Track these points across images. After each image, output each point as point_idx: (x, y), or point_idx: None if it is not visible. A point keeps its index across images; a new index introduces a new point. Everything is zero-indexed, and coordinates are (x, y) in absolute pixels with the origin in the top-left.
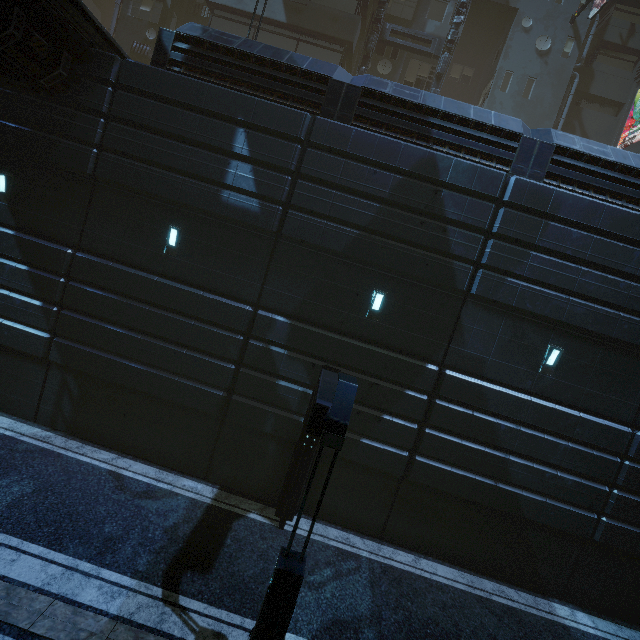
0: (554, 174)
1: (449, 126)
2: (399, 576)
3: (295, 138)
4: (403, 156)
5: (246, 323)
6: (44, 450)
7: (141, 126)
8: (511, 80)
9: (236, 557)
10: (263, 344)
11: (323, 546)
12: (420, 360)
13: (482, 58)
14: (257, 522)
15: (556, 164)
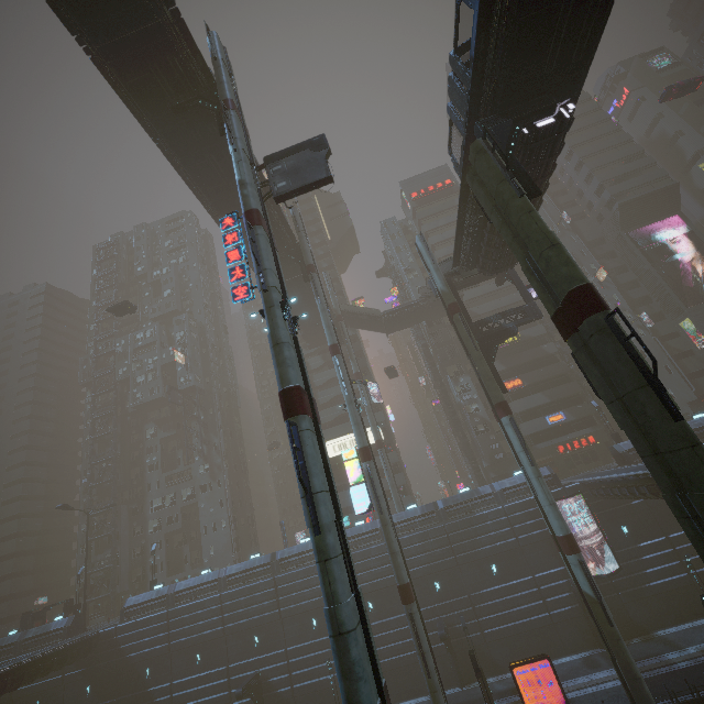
0: None
1: None
2: None
3: None
4: None
5: None
6: None
7: None
8: None
9: None
10: None
11: None
12: None
13: None
14: None
15: None
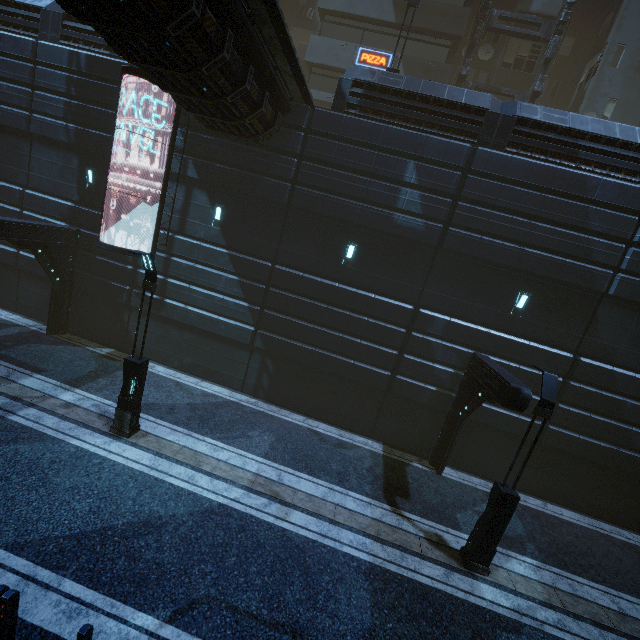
0: None
1: (596, 147)
2: (536, 513)
3: (457, 167)
4: (554, 178)
5: (409, 319)
6: (261, 412)
7: (327, 163)
8: (623, 54)
9: (421, 491)
10: (423, 335)
11: (473, 489)
12: (555, 348)
13: (585, 25)
14: (421, 469)
15: None
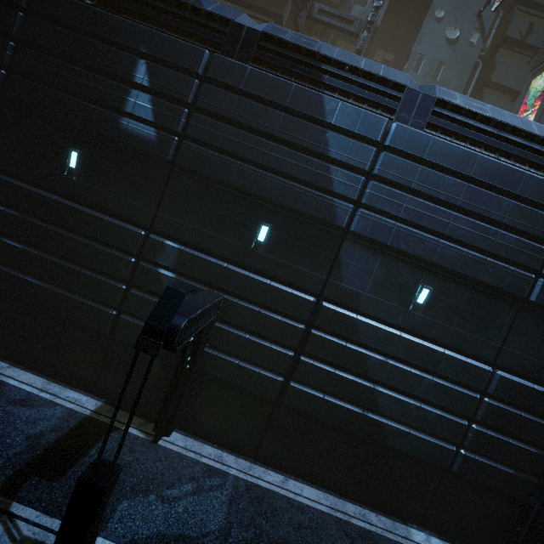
0: (434, 125)
1: (340, 73)
2: (262, 495)
3: (193, 73)
4: (293, 96)
5: (138, 245)
6: None
7: (49, 51)
8: (423, 63)
9: None
10: (153, 267)
11: (193, 462)
12: (301, 292)
13: (402, 45)
14: (131, 435)
15: (437, 116)
